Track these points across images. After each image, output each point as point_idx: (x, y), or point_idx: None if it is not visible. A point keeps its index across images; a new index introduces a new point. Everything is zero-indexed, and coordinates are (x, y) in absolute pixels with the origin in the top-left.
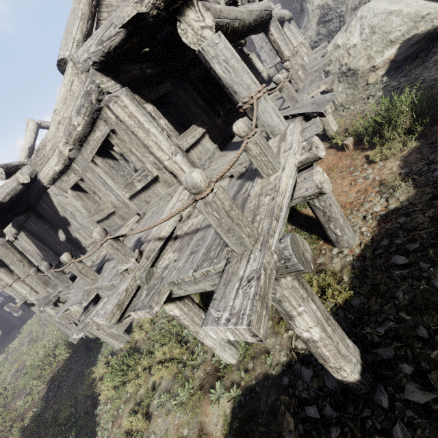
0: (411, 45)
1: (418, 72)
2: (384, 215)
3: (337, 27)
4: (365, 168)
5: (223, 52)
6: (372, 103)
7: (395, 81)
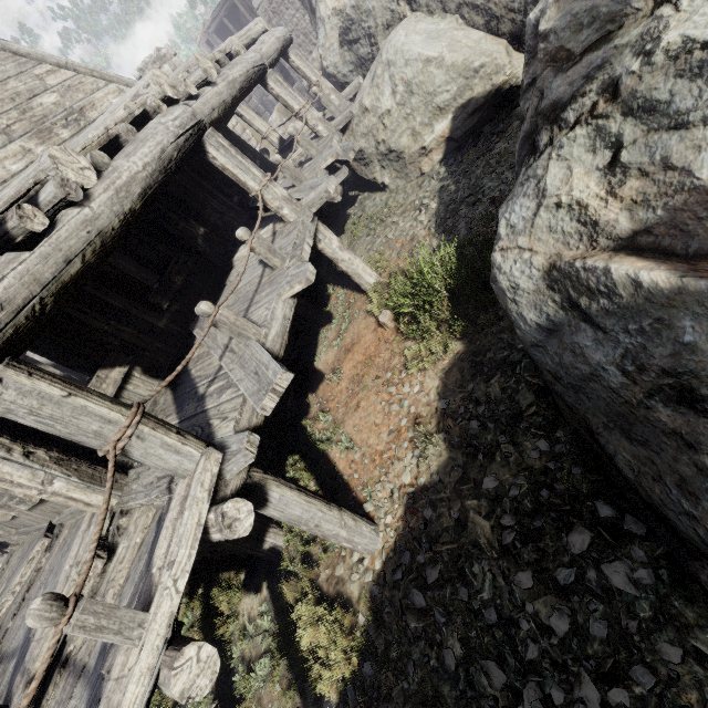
0: (470, 115)
1: (479, 171)
2: (412, 497)
3: (369, 54)
4: (403, 378)
5: (18, 404)
6: (424, 225)
7: (453, 182)
